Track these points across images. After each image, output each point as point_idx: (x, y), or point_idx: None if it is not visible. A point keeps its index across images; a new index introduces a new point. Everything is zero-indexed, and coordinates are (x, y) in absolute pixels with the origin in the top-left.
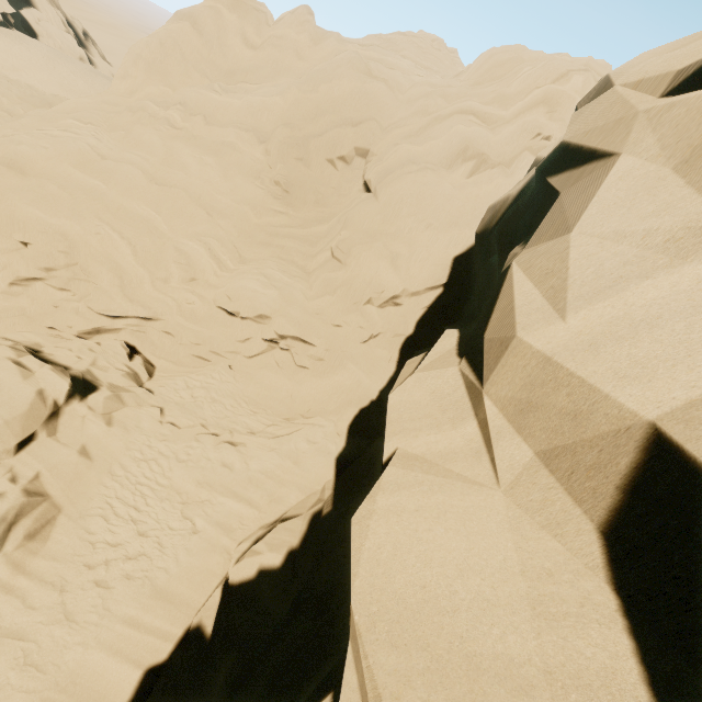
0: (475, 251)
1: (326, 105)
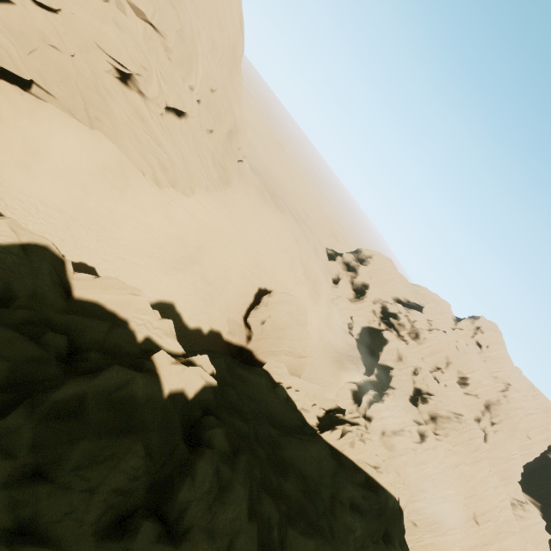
0: (545, 455)
1: (532, 425)
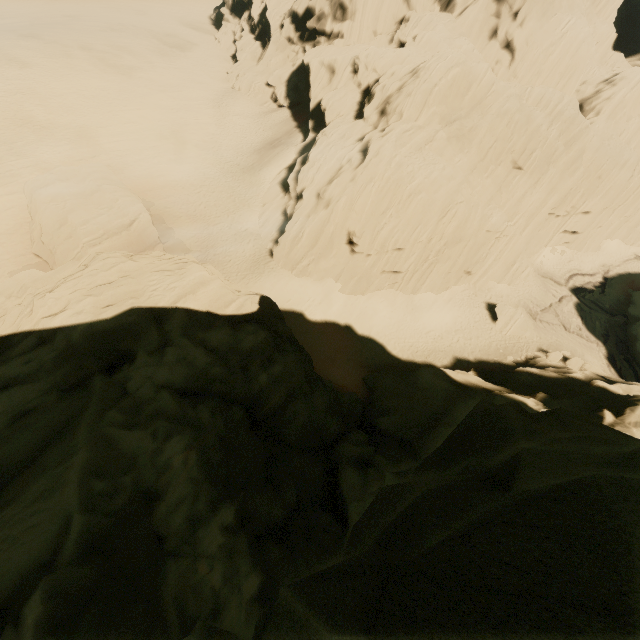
0: None
1: None
